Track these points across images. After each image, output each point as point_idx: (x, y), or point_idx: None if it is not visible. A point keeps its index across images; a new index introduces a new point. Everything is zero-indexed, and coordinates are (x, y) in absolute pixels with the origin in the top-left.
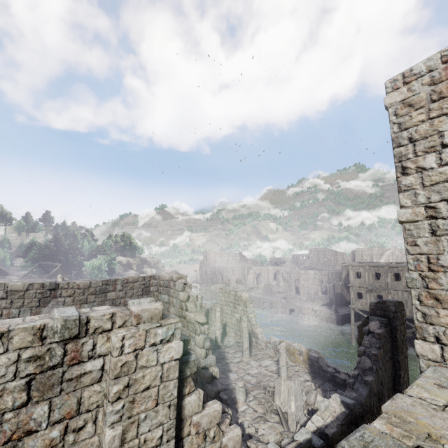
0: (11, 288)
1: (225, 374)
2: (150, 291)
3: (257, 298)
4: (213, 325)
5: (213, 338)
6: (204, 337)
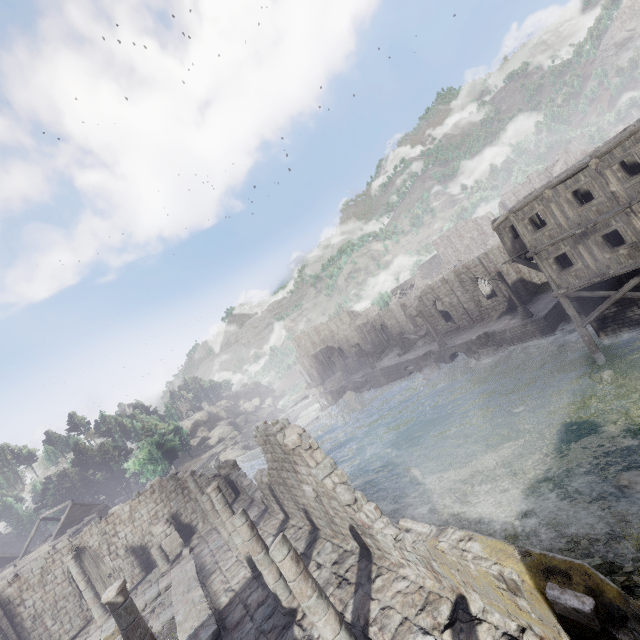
0: None
1: None
2: None
3: (393, 367)
4: (292, 514)
5: None
6: None
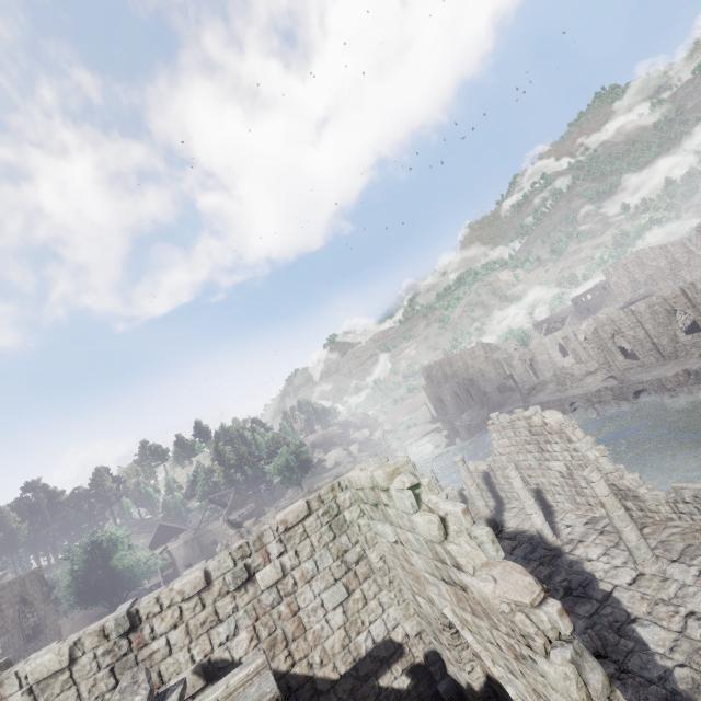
0: (34, 676)
1: (626, 634)
2: (347, 521)
3: (555, 402)
4: (511, 498)
5: (531, 530)
6: (569, 654)
